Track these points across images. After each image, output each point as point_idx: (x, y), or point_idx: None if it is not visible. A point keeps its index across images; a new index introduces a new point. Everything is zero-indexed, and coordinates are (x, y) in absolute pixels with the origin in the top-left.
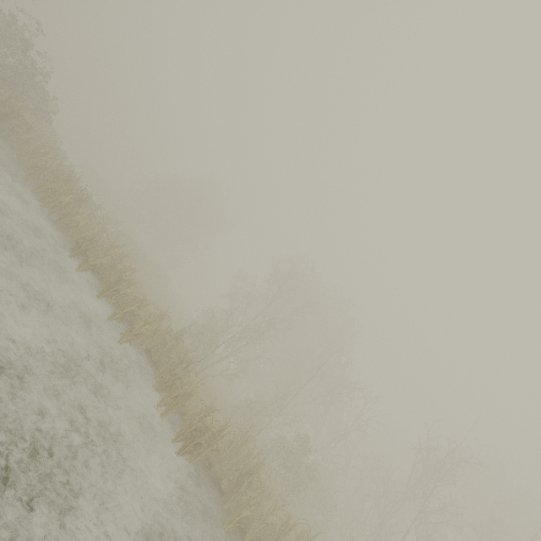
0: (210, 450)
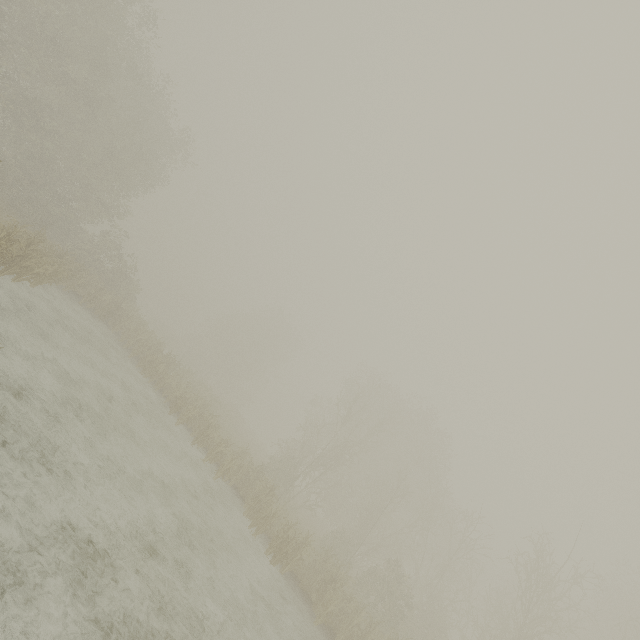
0: (296, 559)
